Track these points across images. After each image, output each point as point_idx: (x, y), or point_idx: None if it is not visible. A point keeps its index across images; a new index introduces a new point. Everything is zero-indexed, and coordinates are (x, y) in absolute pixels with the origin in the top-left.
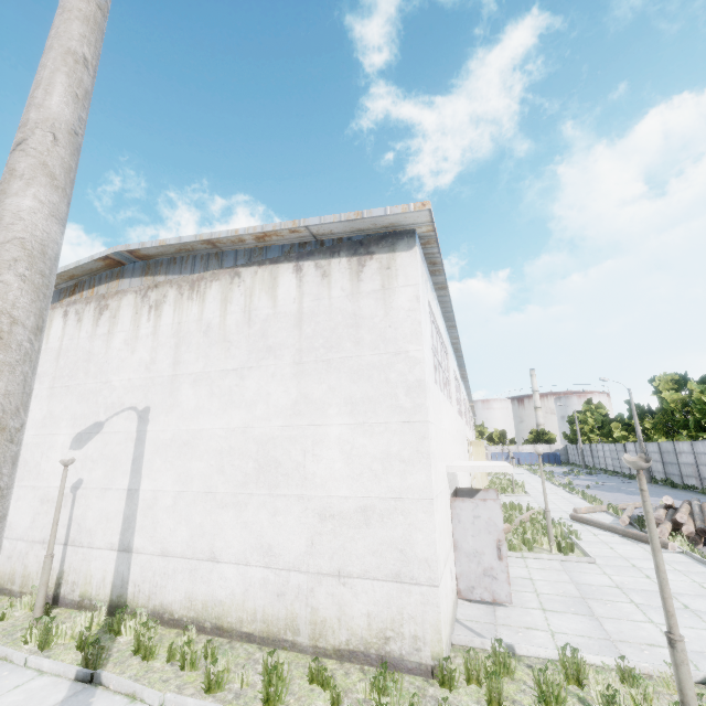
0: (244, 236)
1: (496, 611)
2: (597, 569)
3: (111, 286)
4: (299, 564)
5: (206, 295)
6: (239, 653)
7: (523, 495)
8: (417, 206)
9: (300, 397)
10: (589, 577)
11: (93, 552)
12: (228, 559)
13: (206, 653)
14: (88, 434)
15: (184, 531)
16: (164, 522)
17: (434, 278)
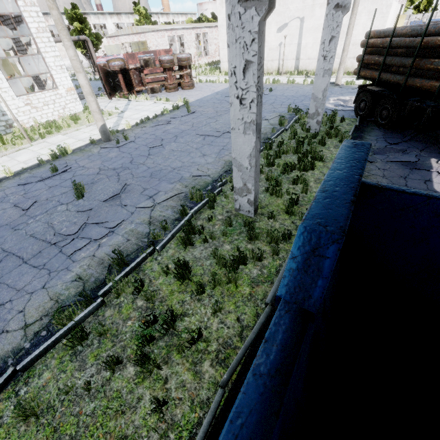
0: None
1: None
2: None
3: None
4: None
5: None
6: None
7: None
8: None
9: None
10: None
11: (288, 61)
12: None
13: None
14: (282, 28)
15: (315, 53)
16: (309, 51)
17: None
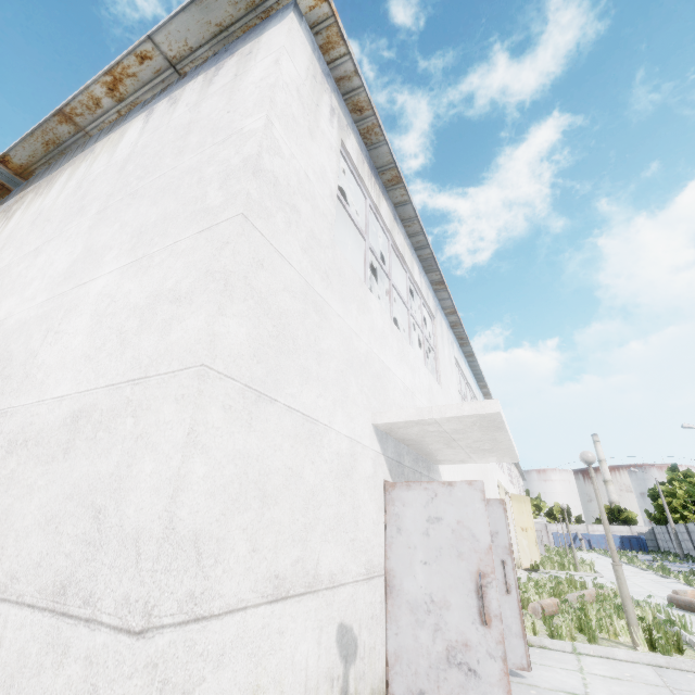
0: (94, 90)
1: None
2: None
3: None
4: None
5: (56, 183)
6: None
7: (591, 575)
8: None
9: (82, 253)
10: None
11: None
12: None
13: None
14: None
15: None
16: None
17: (374, 155)
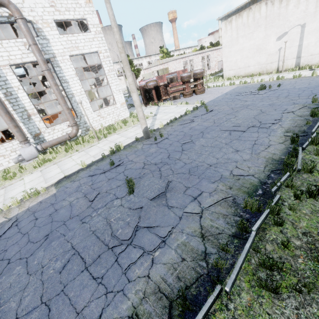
0: None
1: None
2: None
3: None
4: None
5: None
6: None
7: None
8: None
9: None
10: None
11: (288, 60)
12: None
13: None
14: (282, 36)
15: (318, 49)
16: (311, 49)
17: None
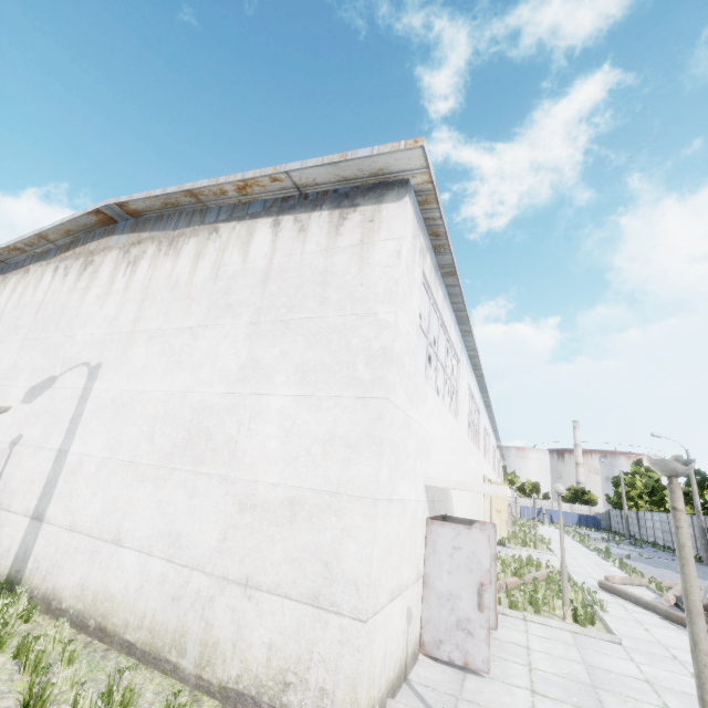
0: (225, 186)
1: (466, 680)
2: (622, 652)
3: (101, 242)
4: (205, 562)
5: (182, 250)
6: (107, 666)
7: (547, 553)
8: (408, 144)
9: (249, 361)
10: (609, 660)
11: (9, 515)
12: (132, 544)
13: (63, 657)
14: (41, 388)
15: (98, 504)
16: (82, 491)
17: (439, 258)
